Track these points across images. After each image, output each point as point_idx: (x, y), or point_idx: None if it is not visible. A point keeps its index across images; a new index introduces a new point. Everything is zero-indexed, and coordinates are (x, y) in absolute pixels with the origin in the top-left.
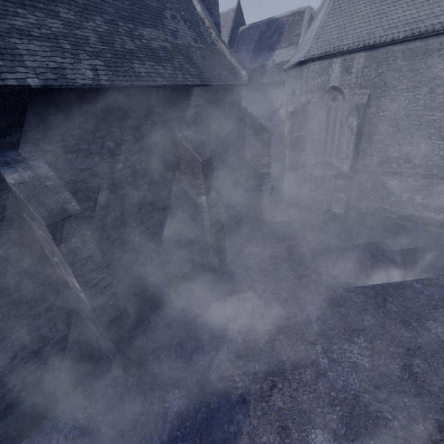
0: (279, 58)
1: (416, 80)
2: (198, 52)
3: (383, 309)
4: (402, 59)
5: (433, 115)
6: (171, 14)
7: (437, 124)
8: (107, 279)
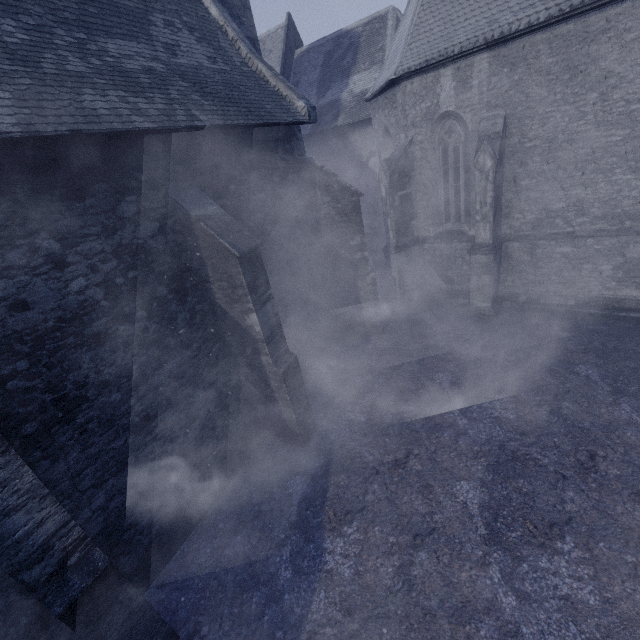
0: (358, 86)
1: (576, 83)
2: (218, 76)
3: (593, 473)
4: (548, 54)
5: (613, 135)
6: (163, 19)
7: (620, 148)
8: (56, 516)
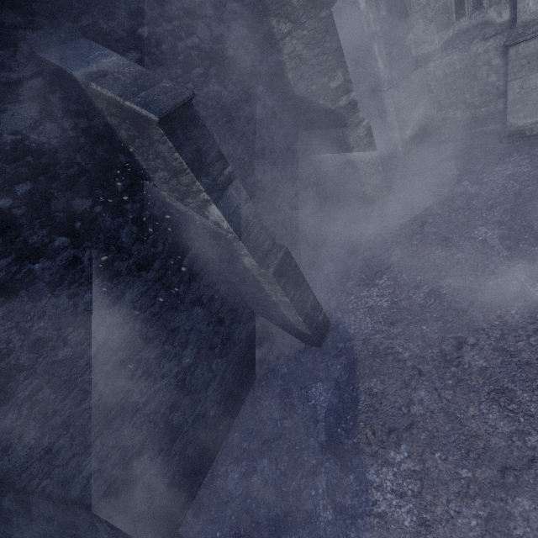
0: None
1: None
2: None
3: None
4: None
5: None
6: None
7: None
8: None
